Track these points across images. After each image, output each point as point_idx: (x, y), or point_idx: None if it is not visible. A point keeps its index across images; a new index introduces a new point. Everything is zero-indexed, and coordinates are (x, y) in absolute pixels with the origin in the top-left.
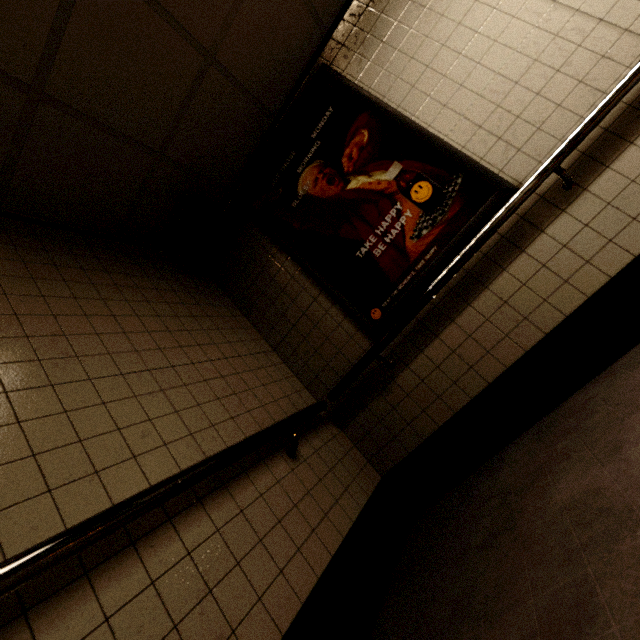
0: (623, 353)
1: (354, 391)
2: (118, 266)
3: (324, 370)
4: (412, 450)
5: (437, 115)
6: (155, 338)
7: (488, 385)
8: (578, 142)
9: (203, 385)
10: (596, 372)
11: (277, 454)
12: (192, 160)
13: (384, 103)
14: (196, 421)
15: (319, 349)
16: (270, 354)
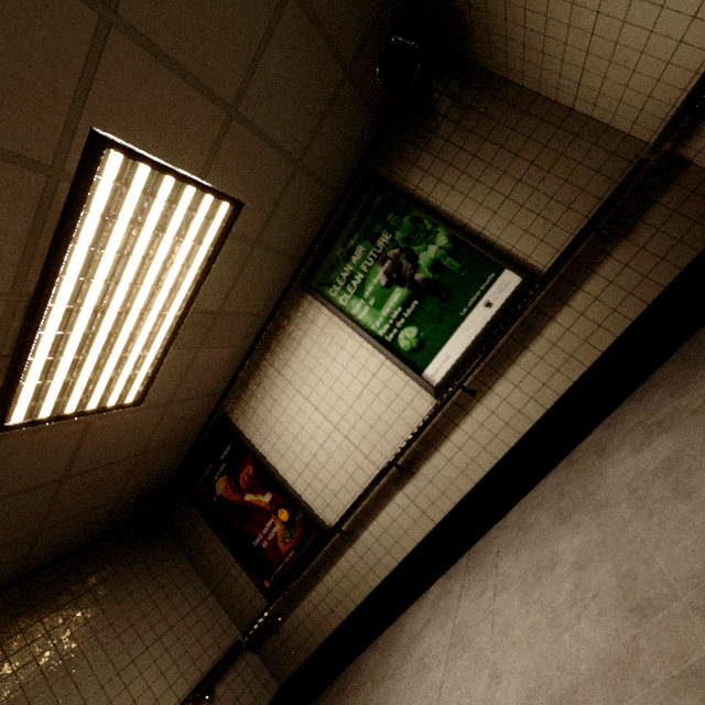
0: (388, 626)
1: (260, 629)
2: (97, 576)
3: (243, 612)
4: (294, 671)
5: (287, 470)
6: (122, 639)
7: (327, 638)
8: (346, 521)
9: (153, 666)
10: (378, 634)
11: (199, 703)
12: (141, 485)
13: (259, 454)
14: (146, 702)
15: (239, 598)
16: (208, 599)
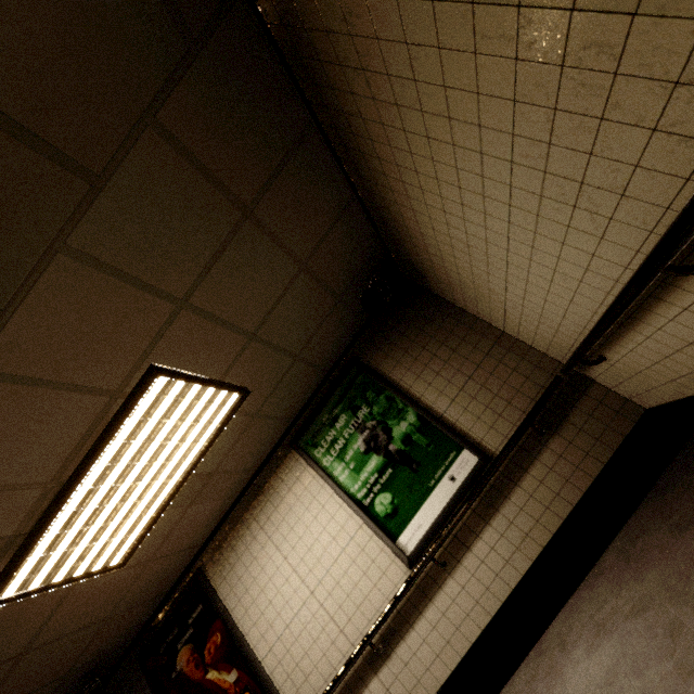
0: None
1: None
2: None
3: None
4: None
5: (258, 641)
6: None
7: None
8: None
9: None
10: None
11: None
12: (96, 654)
13: (230, 619)
14: None
15: None
16: None
